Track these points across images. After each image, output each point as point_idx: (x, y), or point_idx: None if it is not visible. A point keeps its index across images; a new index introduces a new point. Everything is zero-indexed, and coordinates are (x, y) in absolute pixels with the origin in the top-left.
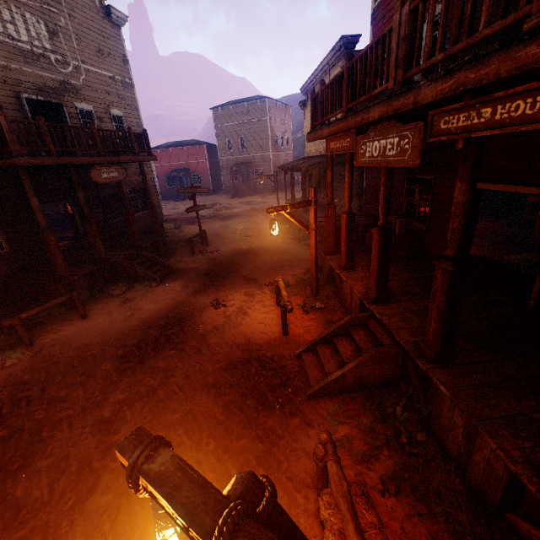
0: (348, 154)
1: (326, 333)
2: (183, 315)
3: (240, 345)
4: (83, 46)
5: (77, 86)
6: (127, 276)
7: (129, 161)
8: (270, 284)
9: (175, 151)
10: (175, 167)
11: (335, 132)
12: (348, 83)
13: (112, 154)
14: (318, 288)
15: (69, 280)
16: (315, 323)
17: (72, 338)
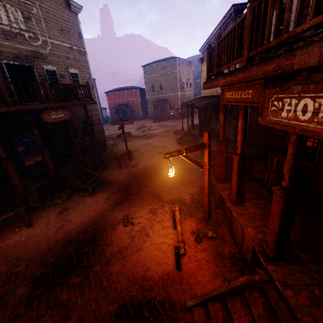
0: (249, 107)
1: (219, 292)
2: (98, 230)
3: (137, 278)
4: (50, 27)
5: (44, 54)
6: (71, 186)
7: (73, 105)
8: (170, 202)
9: (120, 93)
10: (120, 103)
11: (232, 83)
12: (252, 28)
13: (67, 99)
14: (210, 215)
15: (23, 194)
16: (206, 256)
17: (11, 249)
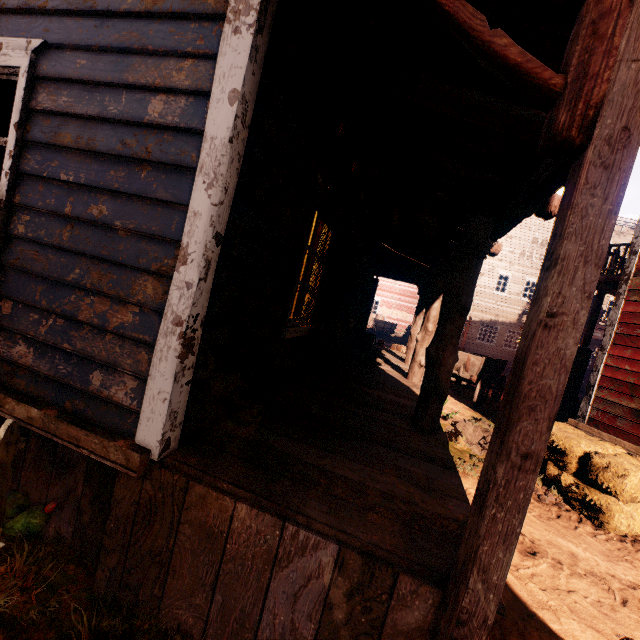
0: None
1: None
2: None
3: None
4: None
5: None
6: None
7: None
8: None
9: None
10: None
11: None
12: None
13: None
14: None
15: None
16: None
17: None
